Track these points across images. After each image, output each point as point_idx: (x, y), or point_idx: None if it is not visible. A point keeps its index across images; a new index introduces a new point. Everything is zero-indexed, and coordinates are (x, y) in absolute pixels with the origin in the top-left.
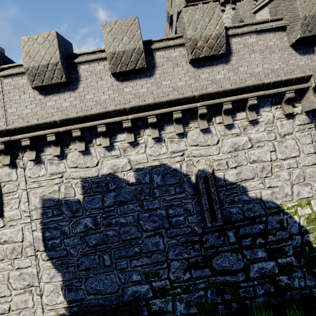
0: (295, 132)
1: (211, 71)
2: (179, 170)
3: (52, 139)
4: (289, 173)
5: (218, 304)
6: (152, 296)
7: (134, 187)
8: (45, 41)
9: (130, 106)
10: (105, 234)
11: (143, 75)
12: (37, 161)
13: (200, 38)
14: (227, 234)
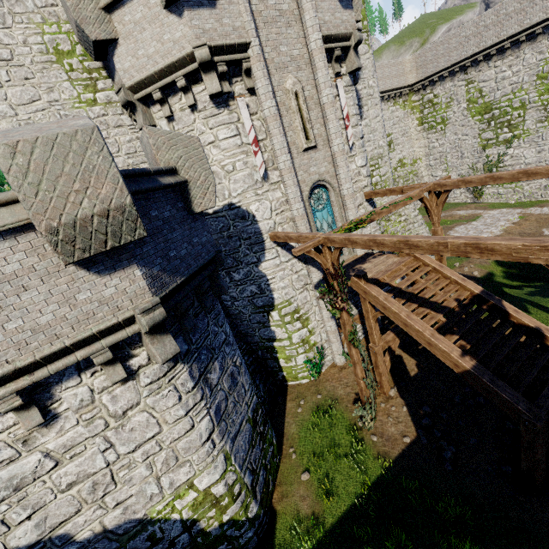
0: (145, 398)
1: None
2: None
3: None
4: (149, 465)
5: None
6: None
7: None
8: None
9: None
10: None
11: None
12: None
13: None
14: None
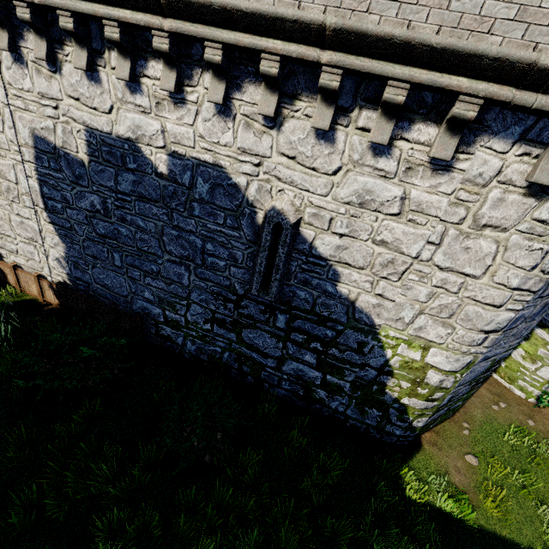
0: (516, 231)
1: None
2: (243, 191)
3: (25, 17)
4: (432, 294)
5: (233, 368)
6: (163, 322)
7: (164, 182)
8: None
9: None
10: (117, 229)
11: None
12: (17, 57)
13: None
14: (276, 315)
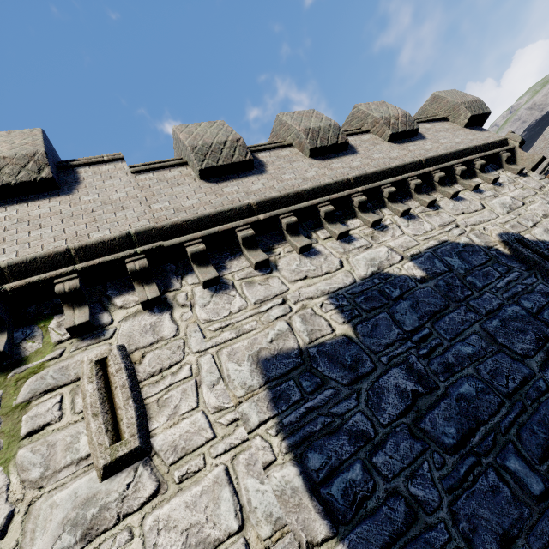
0: (545, 185)
1: (415, 144)
2: (473, 244)
3: (249, 233)
4: None
5: None
6: None
7: (431, 283)
8: (213, 126)
9: (353, 176)
10: (460, 396)
11: (345, 154)
12: (217, 287)
13: (390, 117)
14: None
